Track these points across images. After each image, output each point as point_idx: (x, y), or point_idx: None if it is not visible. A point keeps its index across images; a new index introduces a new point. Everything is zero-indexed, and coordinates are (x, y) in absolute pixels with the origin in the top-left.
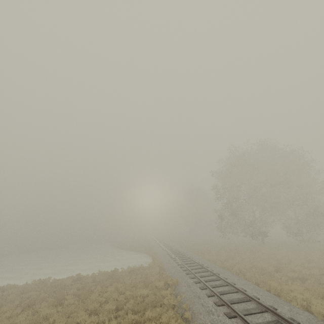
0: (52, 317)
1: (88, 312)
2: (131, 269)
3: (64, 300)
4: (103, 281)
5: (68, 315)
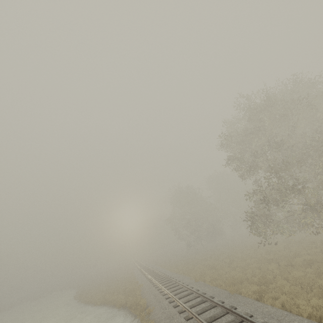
0: None
1: None
2: None
3: None
4: None
5: None
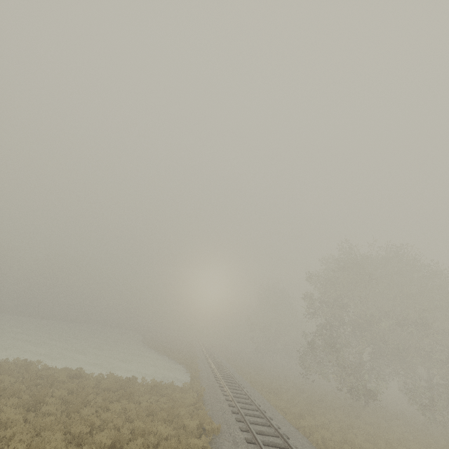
0: (12, 428)
1: (69, 436)
2: (156, 384)
3: (43, 404)
4: (110, 391)
5: (38, 431)
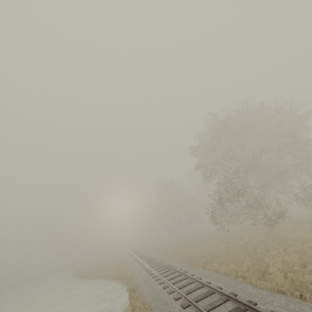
0: None
1: None
2: None
3: None
4: None
5: None
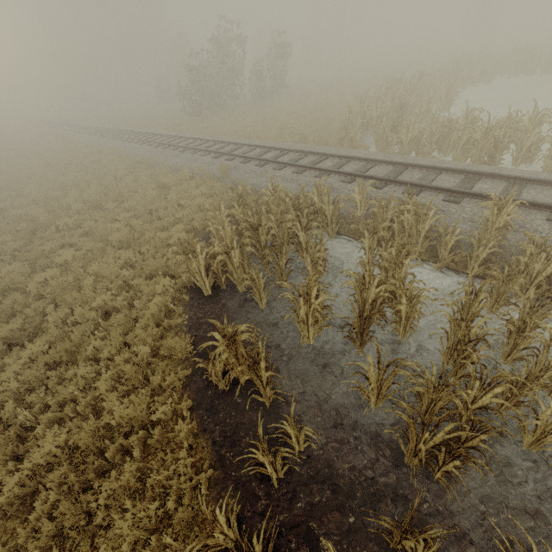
0: None
1: None
2: None
3: None
4: None
5: None
